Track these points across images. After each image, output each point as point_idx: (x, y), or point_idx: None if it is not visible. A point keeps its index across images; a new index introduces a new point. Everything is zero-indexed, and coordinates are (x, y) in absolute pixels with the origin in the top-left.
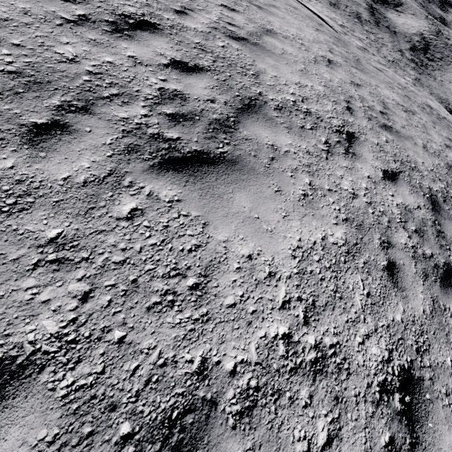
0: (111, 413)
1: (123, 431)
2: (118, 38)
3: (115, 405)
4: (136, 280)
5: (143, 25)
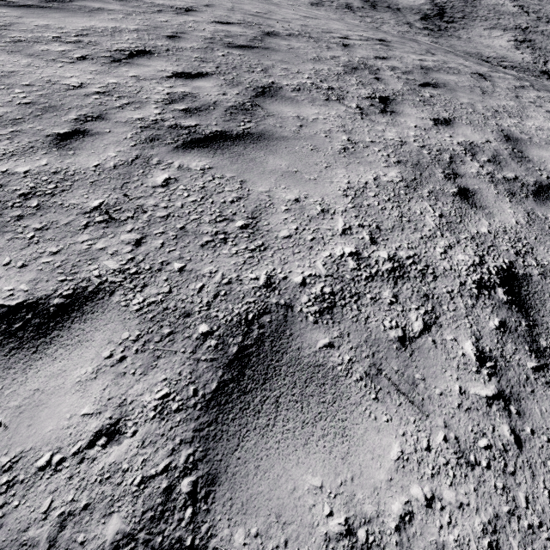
0: None
1: None
2: None
3: None
4: None
5: None
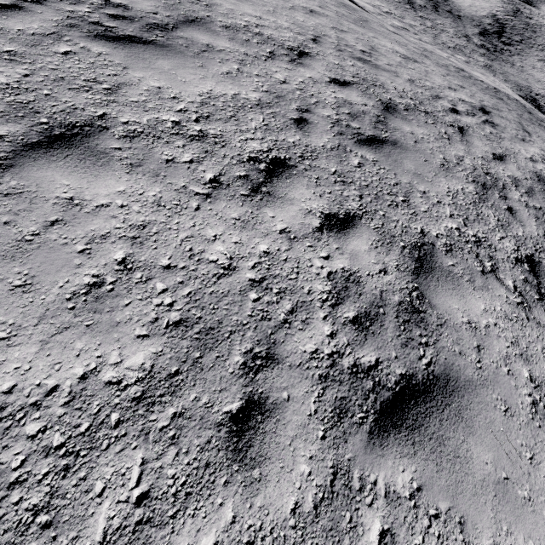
0: (36, 114)
1: (43, 121)
2: None
3: (39, 113)
4: (64, 77)
5: None
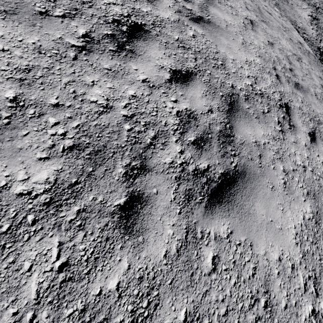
0: None
1: None
2: (125, 58)
3: None
4: (239, 322)
5: (134, 31)
